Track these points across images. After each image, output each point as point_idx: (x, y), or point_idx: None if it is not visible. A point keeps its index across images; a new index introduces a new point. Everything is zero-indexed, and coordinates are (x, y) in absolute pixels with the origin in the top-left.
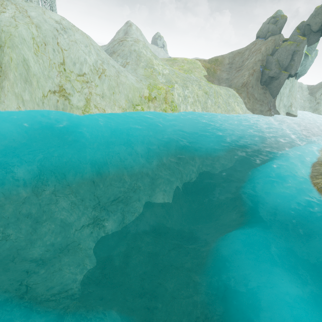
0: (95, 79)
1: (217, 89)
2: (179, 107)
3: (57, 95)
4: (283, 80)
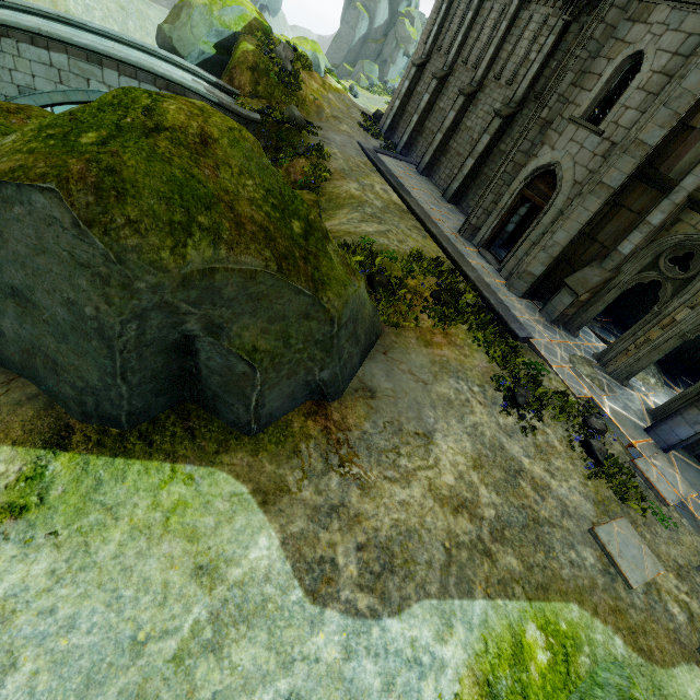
0: None
1: (141, 6)
2: None
3: None
4: None
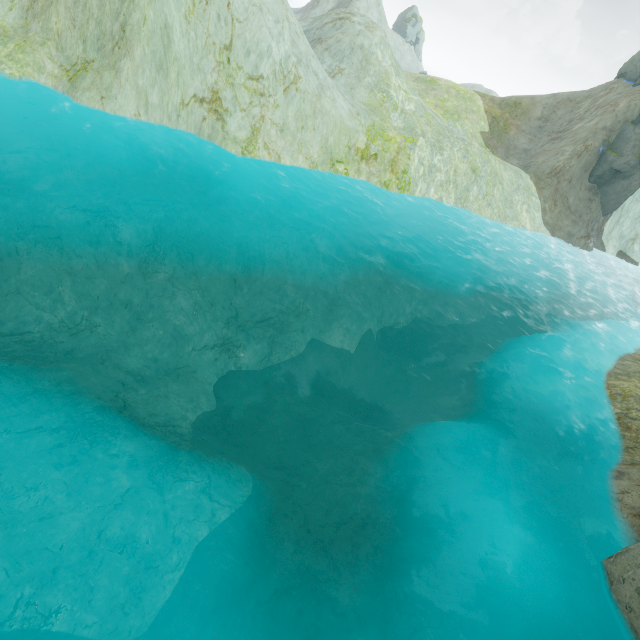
0: (277, 93)
1: (497, 168)
2: (414, 186)
3: (205, 107)
4: (636, 184)
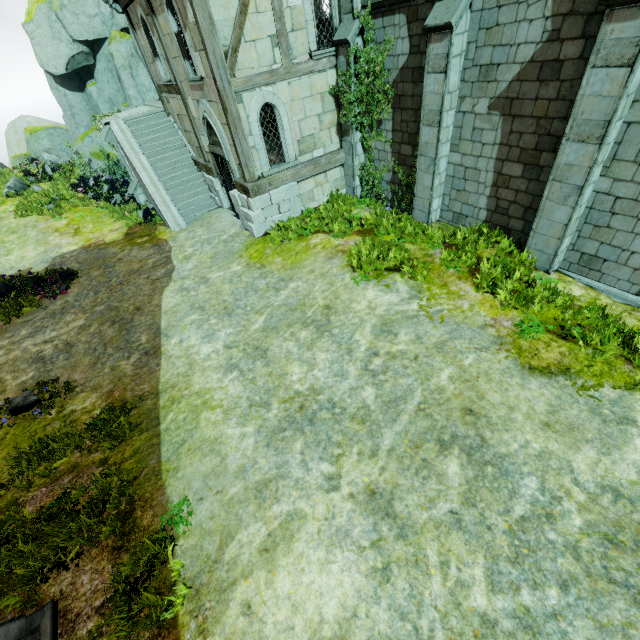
0: None
1: None
2: None
3: None
4: None
